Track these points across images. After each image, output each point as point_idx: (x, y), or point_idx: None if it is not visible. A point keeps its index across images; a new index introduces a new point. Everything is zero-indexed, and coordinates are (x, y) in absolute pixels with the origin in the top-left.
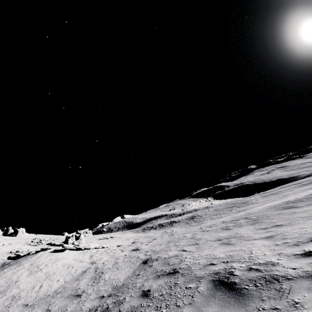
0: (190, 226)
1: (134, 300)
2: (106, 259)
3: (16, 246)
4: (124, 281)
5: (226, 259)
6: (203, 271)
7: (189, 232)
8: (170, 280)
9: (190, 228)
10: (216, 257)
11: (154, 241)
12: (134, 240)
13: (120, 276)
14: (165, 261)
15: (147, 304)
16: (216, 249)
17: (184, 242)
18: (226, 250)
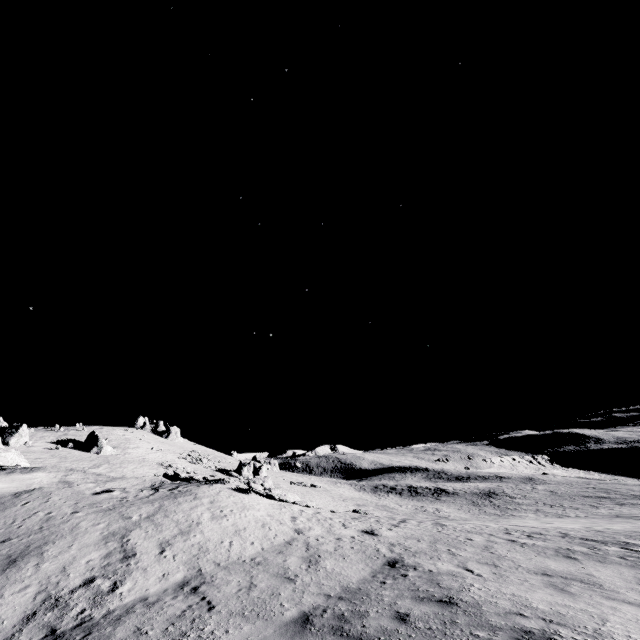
0: (481, 514)
1: (384, 620)
2: (319, 532)
3: (168, 456)
4: (358, 583)
5: (551, 616)
6: (502, 619)
7: (479, 532)
8: (443, 612)
9: (481, 519)
10: (532, 605)
11: (404, 526)
12: (355, 505)
13: (350, 573)
14: (430, 576)
15: (407, 633)
16: (535, 591)
17: (467, 552)
18: (554, 600)
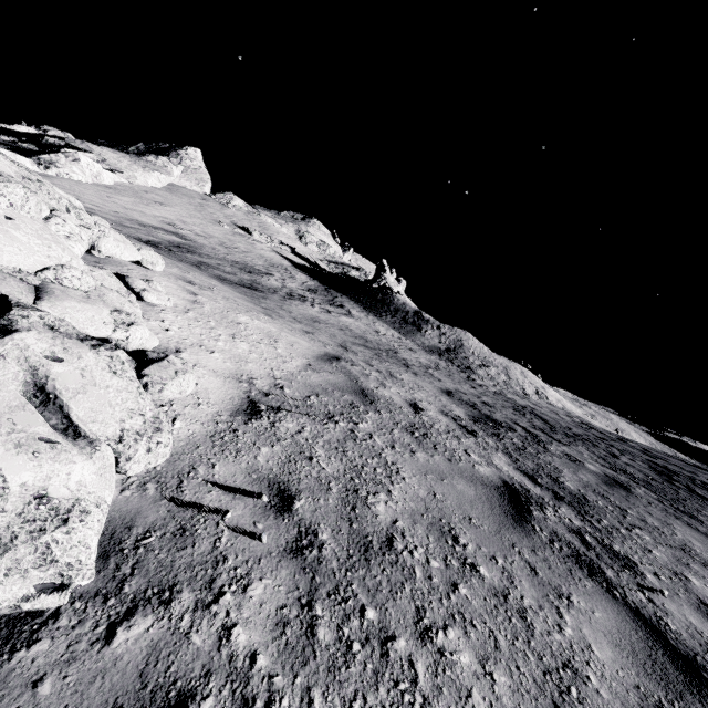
0: None
1: None
2: None
3: None
4: None
5: None
6: None
7: None
8: None
9: None
10: None
11: None
12: None
13: None
14: None
15: None
16: None
17: None
18: None
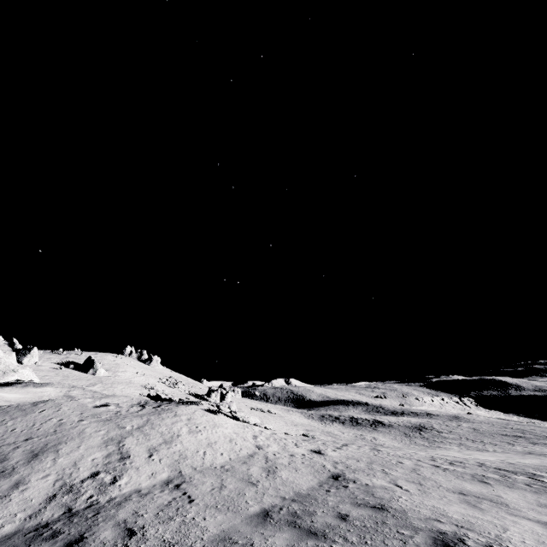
0: (411, 444)
1: (329, 518)
2: (275, 449)
3: (150, 380)
4: (308, 490)
5: (462, 523)
6: (423, 523)
7: (409, 457)
8: (376, 515)
9: (412, 448)
10: (448, 515)
11: (346, 449)
12: (305, 430)
13: (301, 482)
14: (367, 488)
15: (347, 528)
16: (451, 505)
17: (398, 472)
18: (467, 512)
